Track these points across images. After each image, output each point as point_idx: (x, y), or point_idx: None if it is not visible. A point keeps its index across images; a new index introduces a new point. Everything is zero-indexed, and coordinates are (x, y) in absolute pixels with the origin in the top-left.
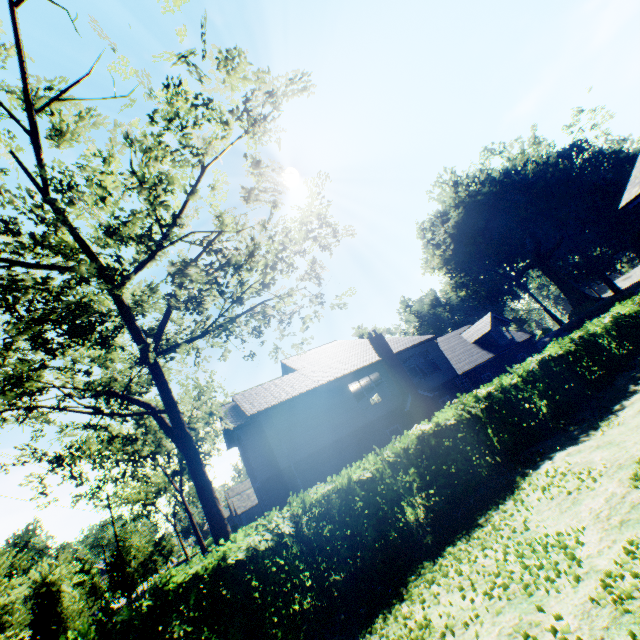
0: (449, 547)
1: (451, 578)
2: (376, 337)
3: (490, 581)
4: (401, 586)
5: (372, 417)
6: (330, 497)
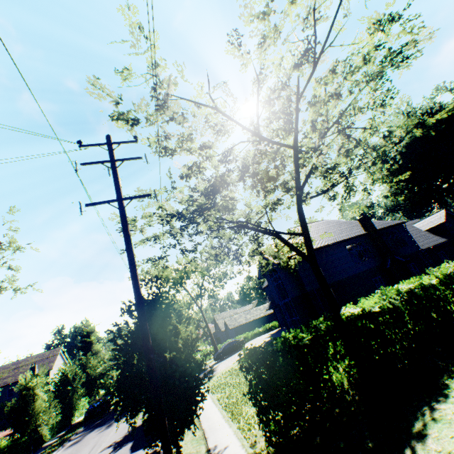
0: None
1: None
2: (364, 217)
3: None
4: None
5: (362, 269)
6: (413, 291)
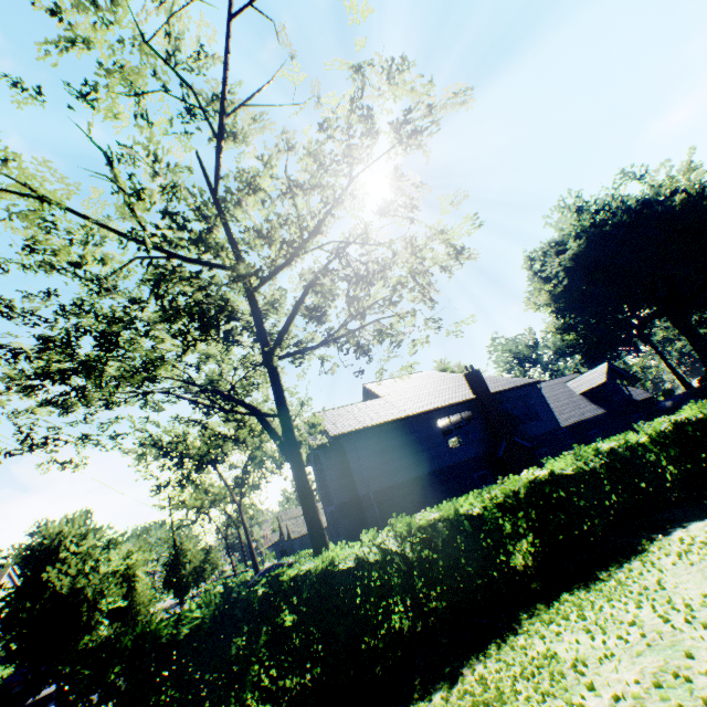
0: (565, 594)
1: (572, 621)
2: (473, 373)
3: (622, 628)
4: (512, 622)
5: (459, 458)
6: (436, 525)
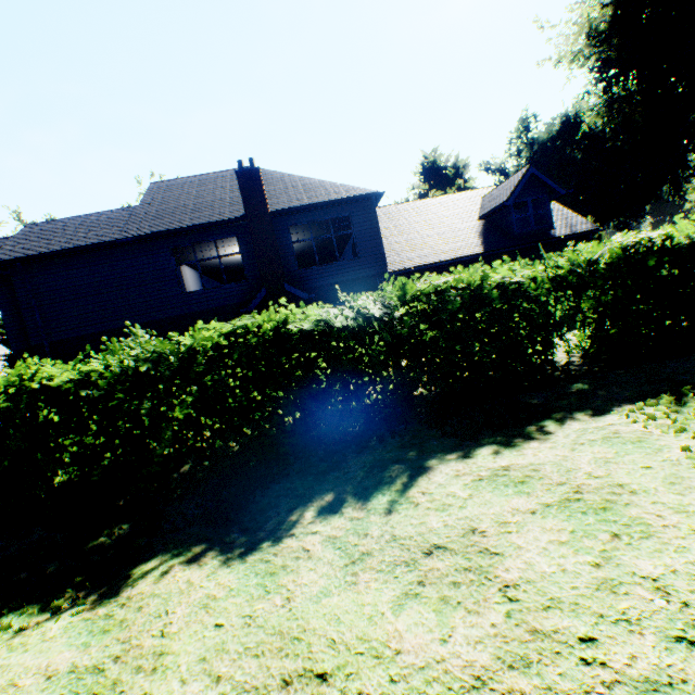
0: None
1: None
2: (245, 174)
3: None
4: None
5: (197, 307)
6: None
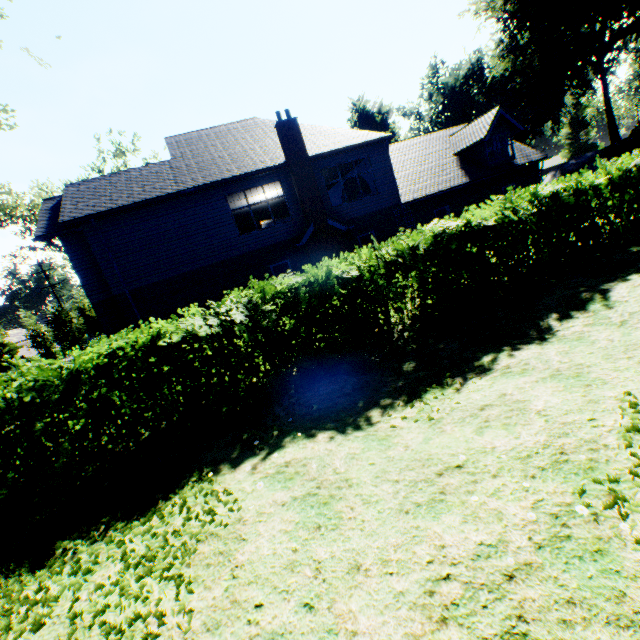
0: None
1: None
2: (285, 124)
3: None
4: None
5: (254, 247)
6: None
